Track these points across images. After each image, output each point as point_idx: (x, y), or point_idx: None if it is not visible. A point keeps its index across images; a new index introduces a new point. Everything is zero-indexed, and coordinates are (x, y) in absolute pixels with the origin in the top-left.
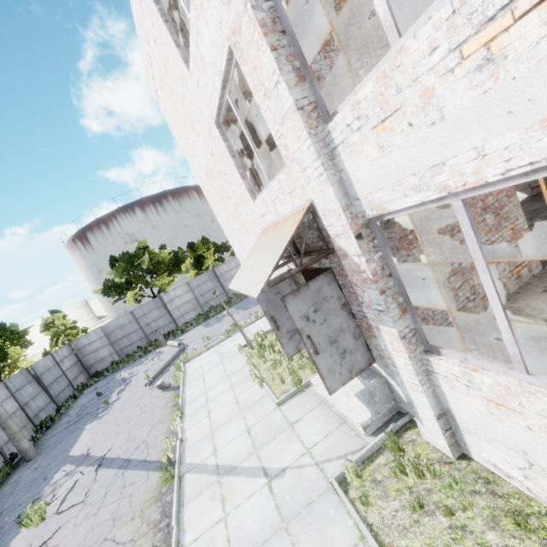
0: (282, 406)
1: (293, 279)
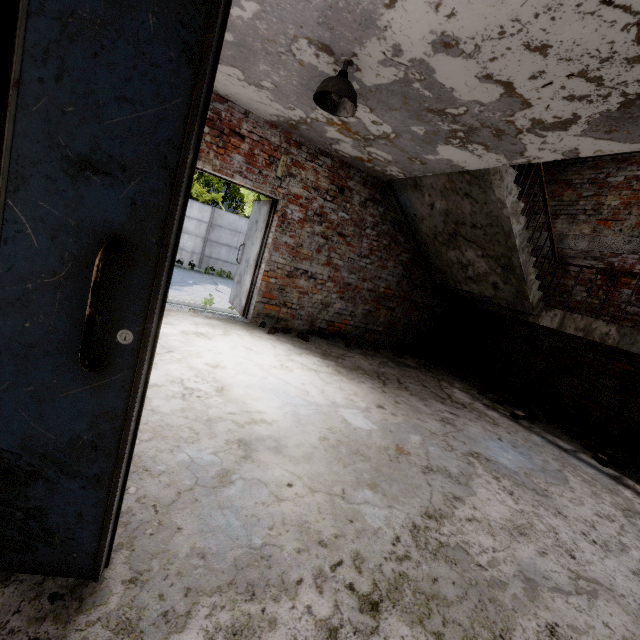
0: None
1: (268, 217)
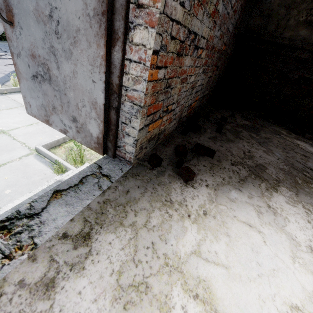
0: (34, 155)
1: None
